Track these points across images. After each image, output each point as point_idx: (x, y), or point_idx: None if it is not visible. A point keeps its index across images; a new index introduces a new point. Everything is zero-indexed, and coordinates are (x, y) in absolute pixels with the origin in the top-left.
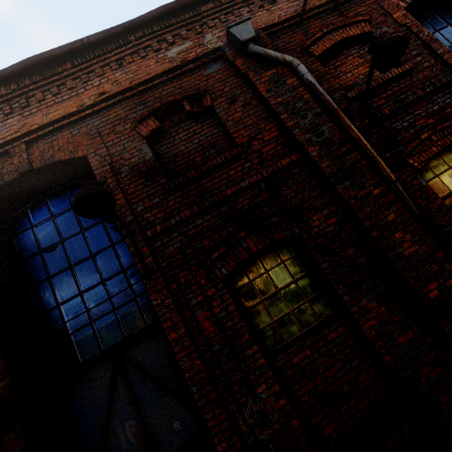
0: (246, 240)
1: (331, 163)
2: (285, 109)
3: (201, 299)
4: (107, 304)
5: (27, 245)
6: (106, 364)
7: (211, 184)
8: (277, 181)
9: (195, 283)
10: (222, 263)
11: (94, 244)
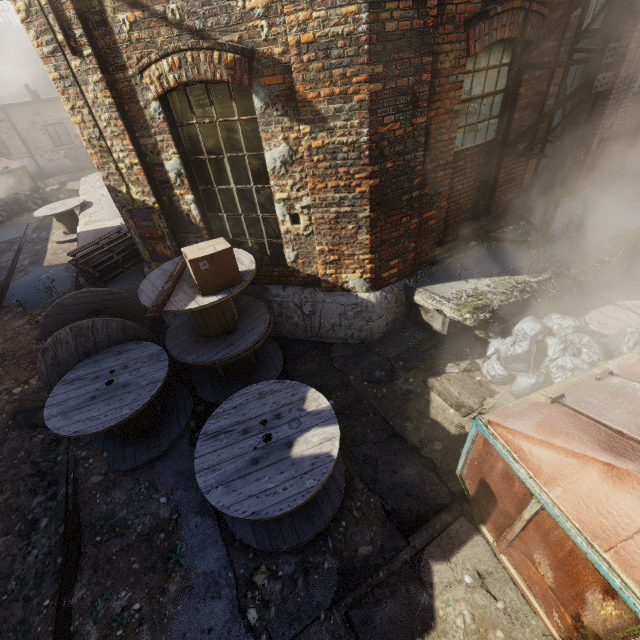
0: None
1: None
2: None
3: None
4: None
5: None
6: None
7: None
8: None
9: None
10: None
11: None
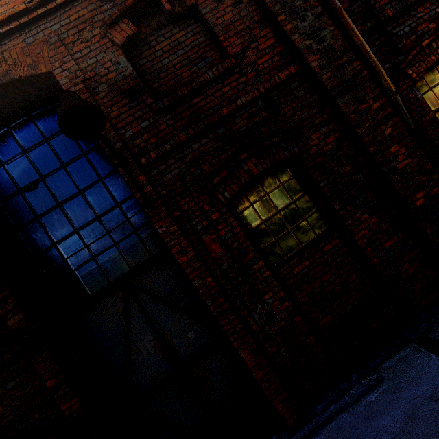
0: (247, 163)
1: (332, 75)
2: (283, 9)
3: (206, 223)
4: (107, 239)
5: (2, 185)
6: (117, 293)
7: (204, 104)
8: (275, 98)
9: (198, 209)
10: (224, 188)
11: (80, 180)
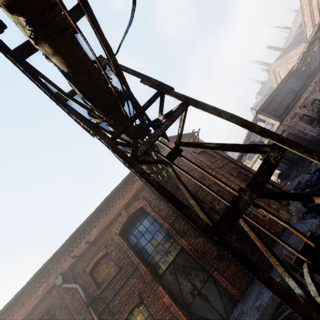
0: None
1: None
2: (75, 312)
3: None
4: None
5: None
6: None
7: None
8: None
9: None
10: None
11: None
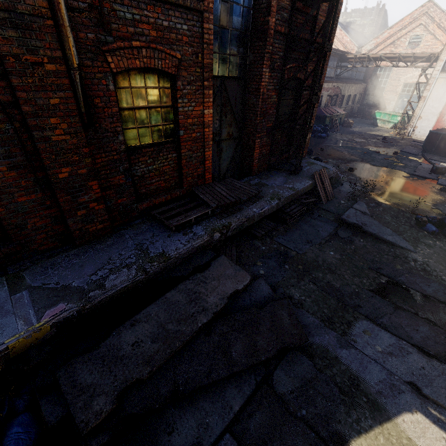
0: None
1: None
2: None
3: None
4: None
5: None
6: None
7: None
8: None
9: None
10: None
11: None
